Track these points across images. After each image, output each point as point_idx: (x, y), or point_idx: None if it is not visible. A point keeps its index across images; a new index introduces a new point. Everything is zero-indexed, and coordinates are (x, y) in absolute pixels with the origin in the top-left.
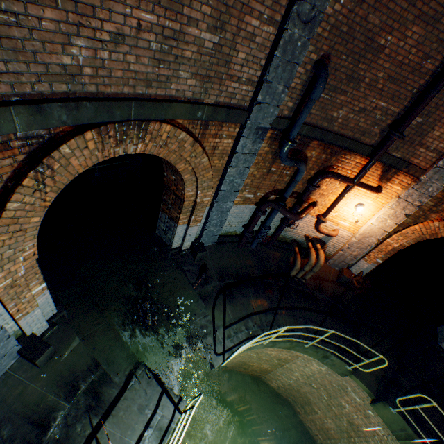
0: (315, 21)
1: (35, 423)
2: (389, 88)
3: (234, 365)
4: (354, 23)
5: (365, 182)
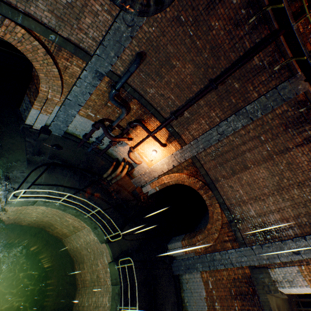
0: (134, 28)
1: None
2: (176, 90)
3: (46, 225)
4: (160, 45)
5: (160, 138)
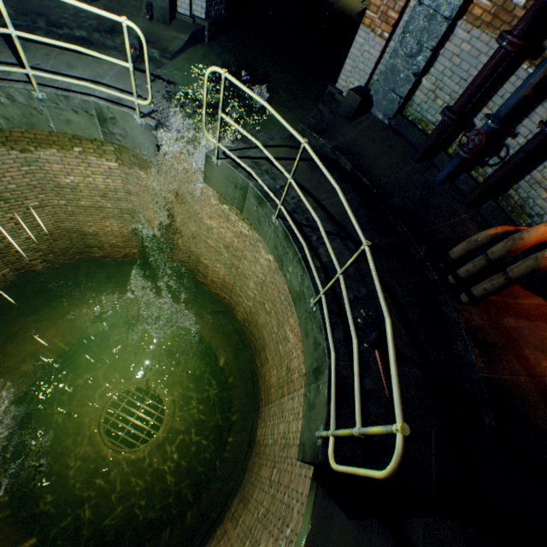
0: None
1: (113, 28)
2: None
3: (257, 343)
4: None
5: None
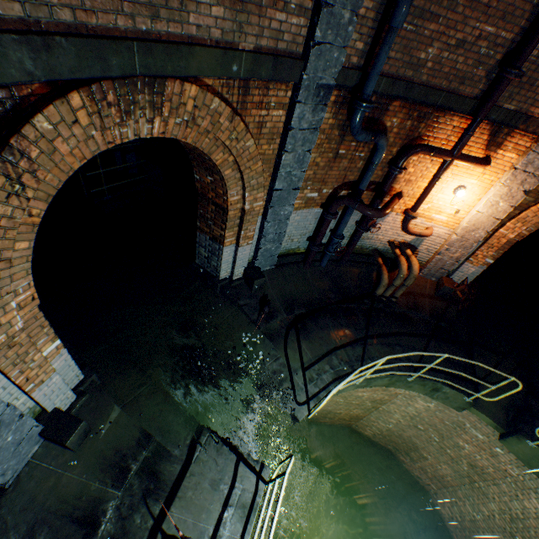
0: None
1: (80, 521)
2: (499, 1)
3: (317, 415)
4: None
5: (467, 154)
